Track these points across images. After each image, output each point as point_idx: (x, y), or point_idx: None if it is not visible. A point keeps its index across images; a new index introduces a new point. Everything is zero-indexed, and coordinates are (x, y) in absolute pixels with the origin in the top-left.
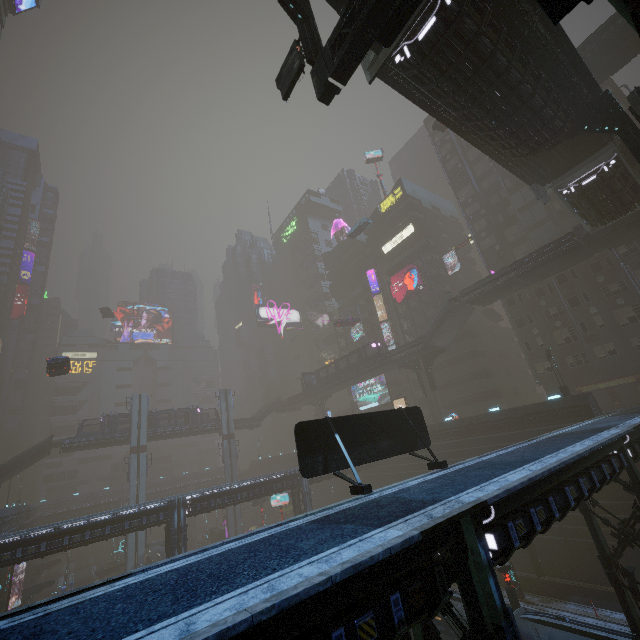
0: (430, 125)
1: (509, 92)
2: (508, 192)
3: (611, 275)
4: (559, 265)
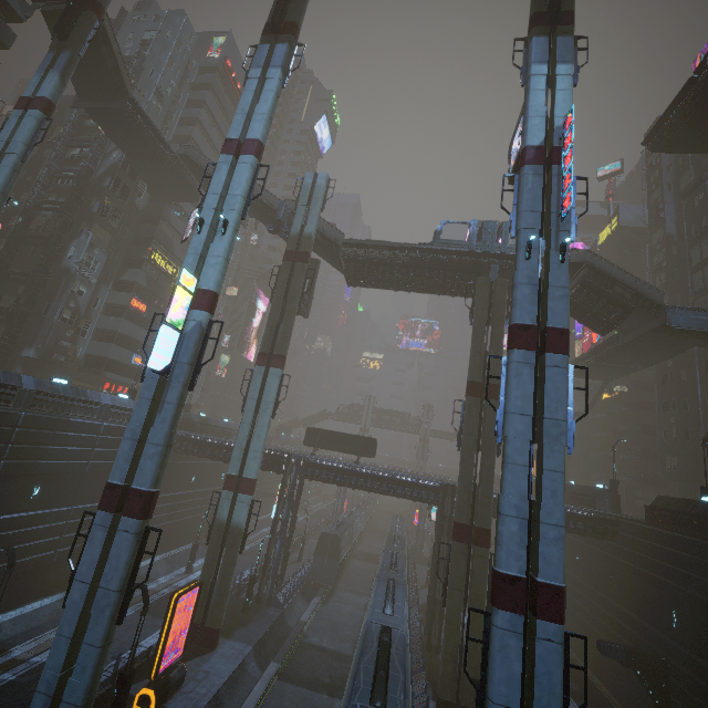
0: None
1: (408, 285)
2: (689, 243)
3: None
4: (642, 356)
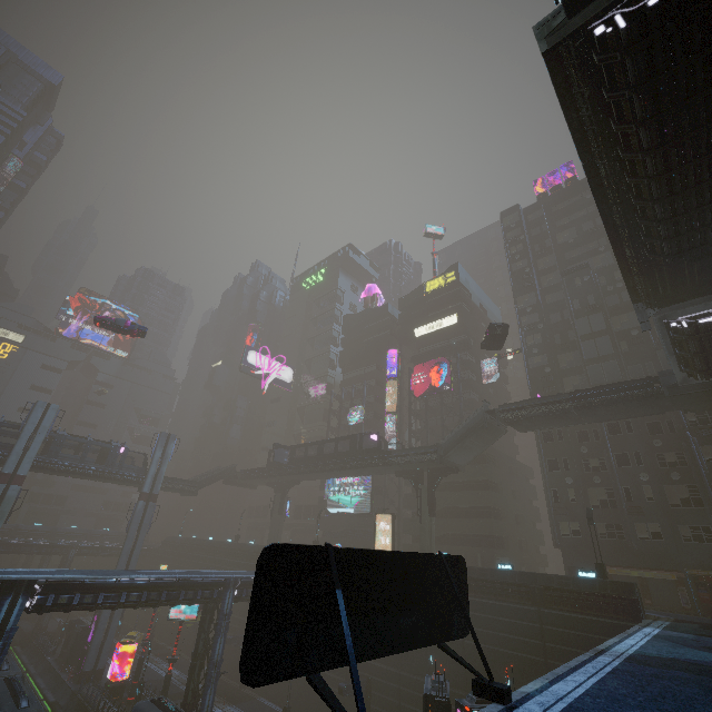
0: (506, 219)
1: (706, 152)
2: (574, 314)
3: (670, 442)
4: (625, 411)
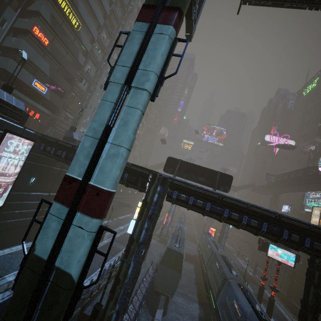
0: None
1: None
2: None
3: None
4: None
